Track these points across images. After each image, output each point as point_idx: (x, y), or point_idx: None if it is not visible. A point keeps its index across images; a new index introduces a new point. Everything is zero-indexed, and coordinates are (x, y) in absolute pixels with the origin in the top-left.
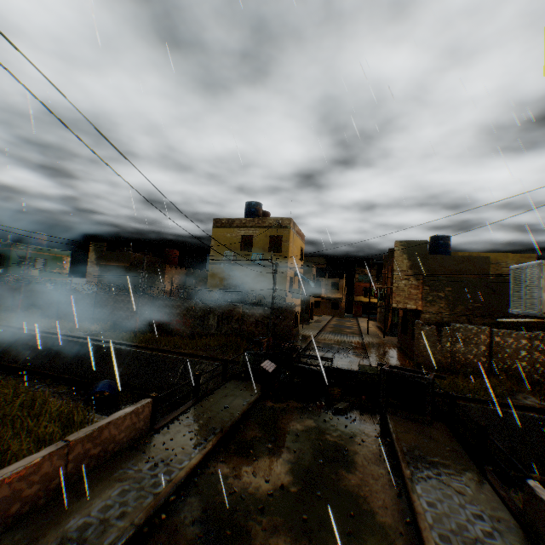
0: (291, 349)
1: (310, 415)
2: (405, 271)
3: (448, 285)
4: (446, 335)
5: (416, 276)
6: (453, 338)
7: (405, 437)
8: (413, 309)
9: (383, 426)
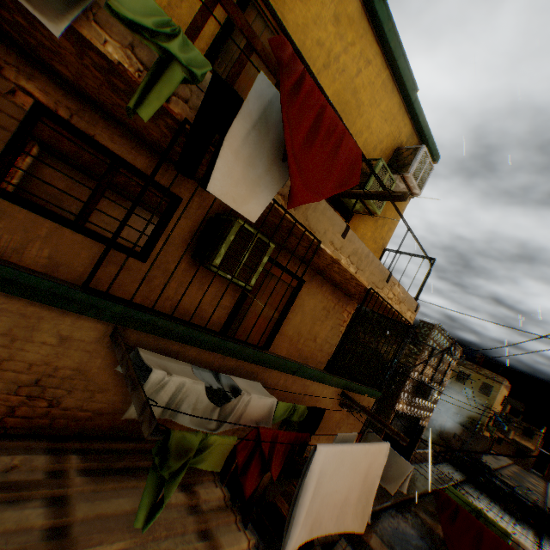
0: (486, 466)
1: (494, 503)
2: None
3: None
4: None
5: None
6: None
7: (549, 542)
8: None
9: (538, 534)
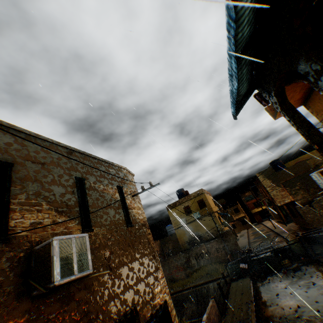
0: (248, 251)
1: (283, 278)
2: (271, 185)
3: (296, 182)
4: (316, 206)
5: (278, 185)
6: (320, 206)
7: None
8: (289, 202)
9: (321, 265)
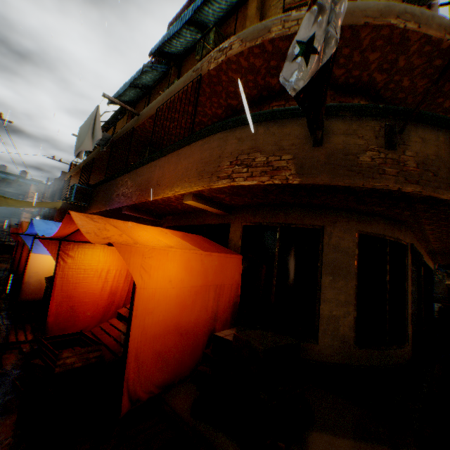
0: None
1: None
2: None
3: None
4: None
5: None
6: None
7: None
8: None
9: None
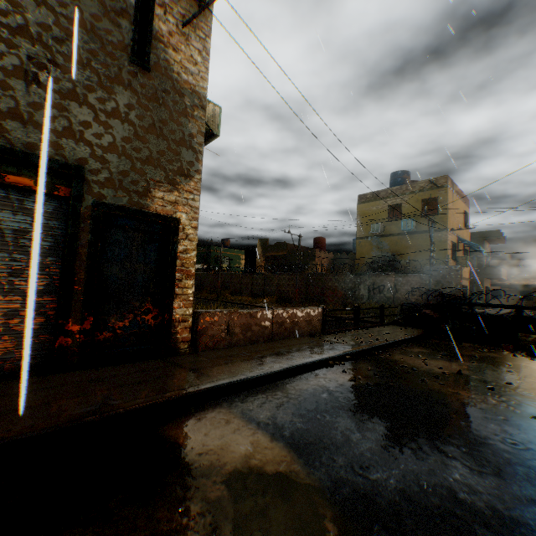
0: (459, 299)
1: (490, 351)
2: None
3: None
4: None
5: None
6: None
7: None
8: None
9: None
